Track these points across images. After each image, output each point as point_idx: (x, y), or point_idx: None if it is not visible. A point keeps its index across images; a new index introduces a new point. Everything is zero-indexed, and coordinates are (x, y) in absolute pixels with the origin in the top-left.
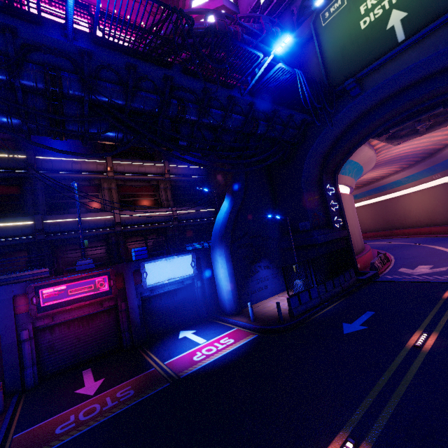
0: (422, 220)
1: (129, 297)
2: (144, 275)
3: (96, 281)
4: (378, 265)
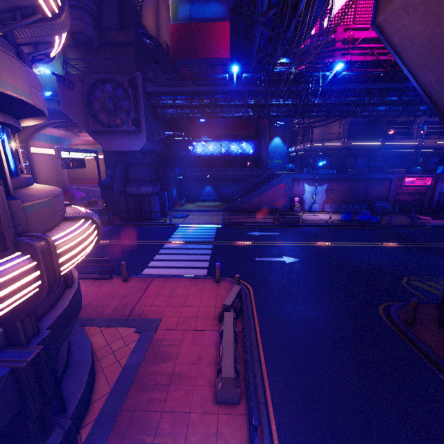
0: None
1: (436, 190)
2: None
3: (426, 179)
4: None
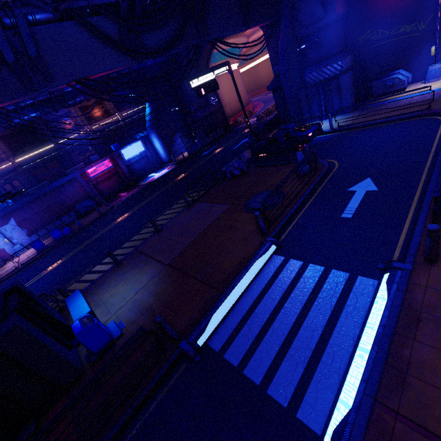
0: None
1: (121, 166)
2: (123, 156)
3: (105, 163)
4: (240, 120)
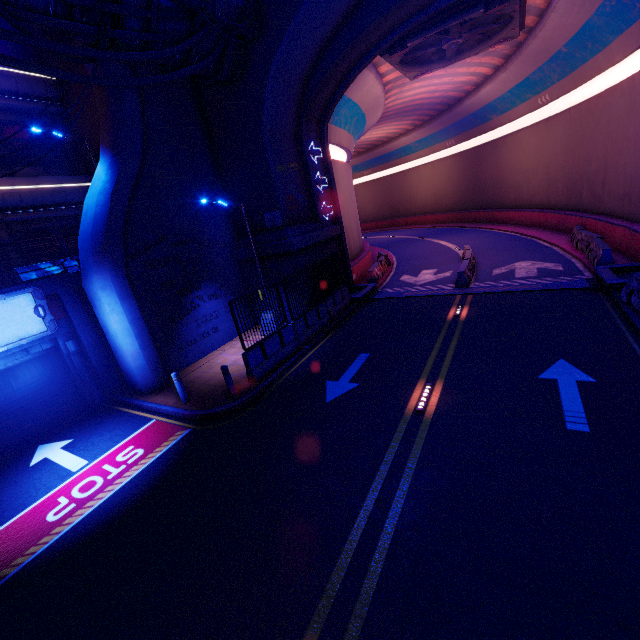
0: (428, 205)
1: None
2: None
3: None
4: (378, 274)
